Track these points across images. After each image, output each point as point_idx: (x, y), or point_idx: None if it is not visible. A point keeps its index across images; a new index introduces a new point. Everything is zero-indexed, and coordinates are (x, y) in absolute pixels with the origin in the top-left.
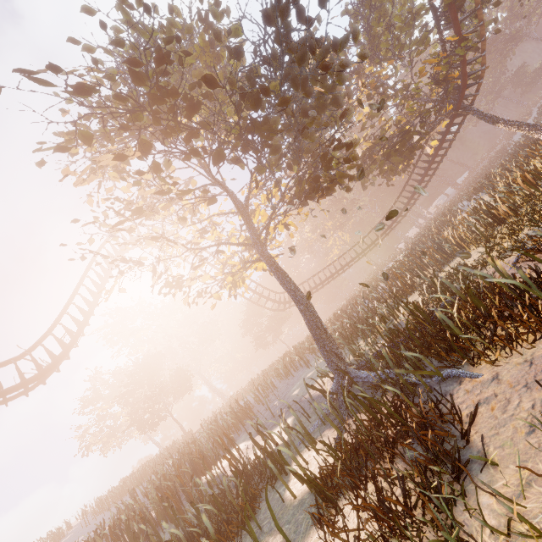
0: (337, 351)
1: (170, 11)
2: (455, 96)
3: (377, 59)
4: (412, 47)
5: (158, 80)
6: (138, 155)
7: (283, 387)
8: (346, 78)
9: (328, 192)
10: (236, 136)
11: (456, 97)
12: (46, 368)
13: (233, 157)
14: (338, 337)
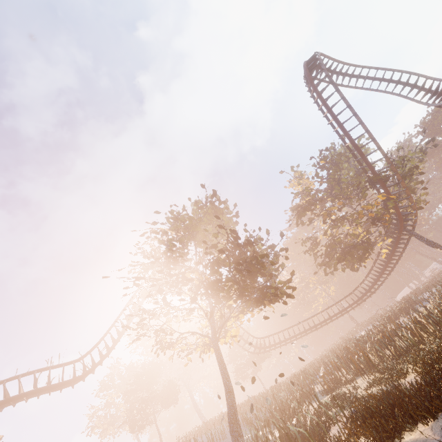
0: (239, 438)
1: (196, 202)
2: (396, 223)
3: (332, 197)
4: (354, 197)
5: (169, 273)
6: (157, 294)
7: (229, 439)
8: (266, 267)
9: (272, 301)
10: (208, 283)
11: (398, 224)
12: (88, 371)
13: (205, 292)
14: (264, 415)
